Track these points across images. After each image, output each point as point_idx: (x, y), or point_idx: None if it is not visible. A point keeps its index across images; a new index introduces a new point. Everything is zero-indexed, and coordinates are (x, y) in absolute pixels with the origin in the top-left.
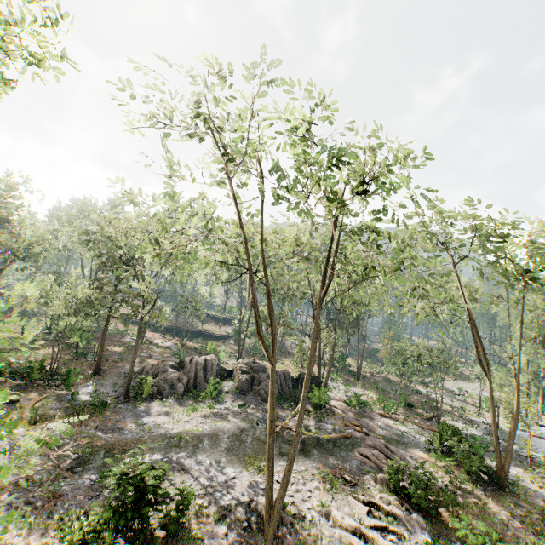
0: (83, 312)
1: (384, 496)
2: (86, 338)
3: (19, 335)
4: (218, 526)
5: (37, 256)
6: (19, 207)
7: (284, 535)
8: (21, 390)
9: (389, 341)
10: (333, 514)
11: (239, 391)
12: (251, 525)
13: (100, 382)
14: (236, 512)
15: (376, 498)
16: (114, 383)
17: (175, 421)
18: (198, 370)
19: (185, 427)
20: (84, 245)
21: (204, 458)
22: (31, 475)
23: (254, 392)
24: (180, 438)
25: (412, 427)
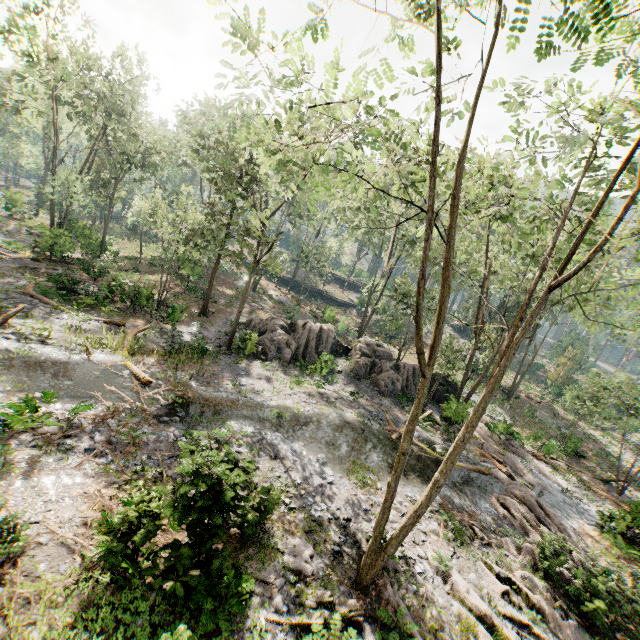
0: (194, 242)
1: (529, 576)
2: (197, 273)
3: (138, 255)
4: (303, 543)
5: (155, 167)
6: (133, 96)
7: (384, 584)
8: (129, 314)
9: (568, 362)
10: (453, 579)
11: (354, 374)
12: (343, 555)
13: (205, 325)
14: (327, 530)
15: (516, 575)
16: (219, 330)
17: (276, 391)
18: (311, 339)
19: (285, 402)
20: (204, 161)
21: (301, 447)
22: (117, 412)
23: (371, 380)
24: (278, 414)
25: (578, 485)
